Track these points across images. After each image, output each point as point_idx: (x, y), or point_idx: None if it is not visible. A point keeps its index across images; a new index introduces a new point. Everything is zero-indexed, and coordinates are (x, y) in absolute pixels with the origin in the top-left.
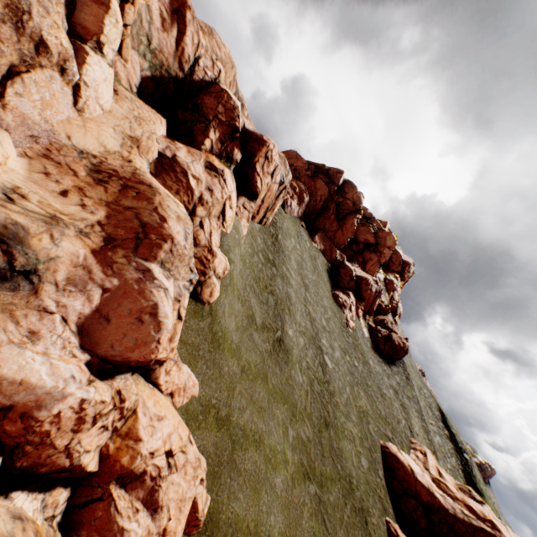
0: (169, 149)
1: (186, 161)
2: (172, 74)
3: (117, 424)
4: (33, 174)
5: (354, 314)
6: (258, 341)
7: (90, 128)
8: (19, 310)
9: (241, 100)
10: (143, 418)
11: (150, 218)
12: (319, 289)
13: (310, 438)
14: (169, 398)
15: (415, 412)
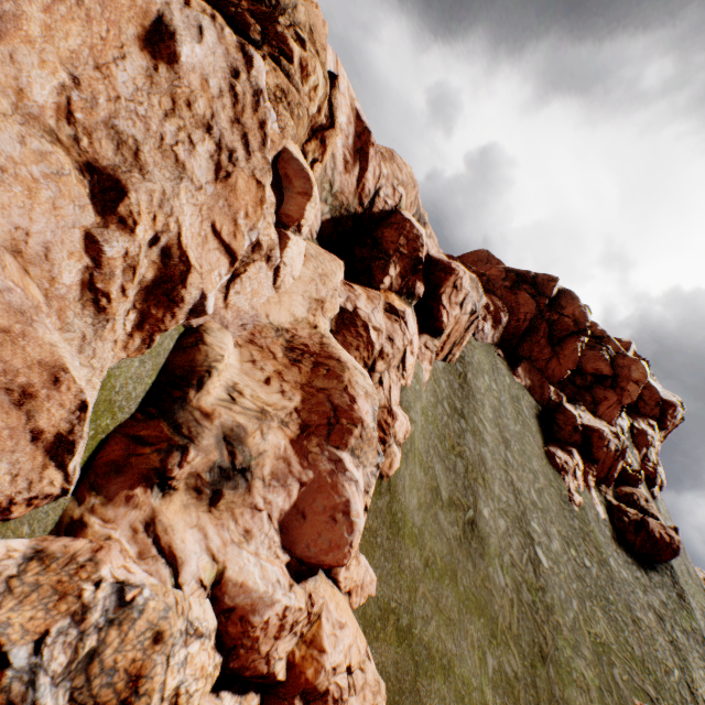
0: (350, 300)
1: (367, 312)
2: (351, 211)
3: (303, 629)
4: (243, 364)
5: (581, 482)
6: (444, 523)
7: (283, 302)
8: (237, 507)
9: (422, 217)
10: (326, 624)
11: (341, 400)
12: (524, 444)
13: (518, 674)
14: (346, 598)
15: (699, 659)
